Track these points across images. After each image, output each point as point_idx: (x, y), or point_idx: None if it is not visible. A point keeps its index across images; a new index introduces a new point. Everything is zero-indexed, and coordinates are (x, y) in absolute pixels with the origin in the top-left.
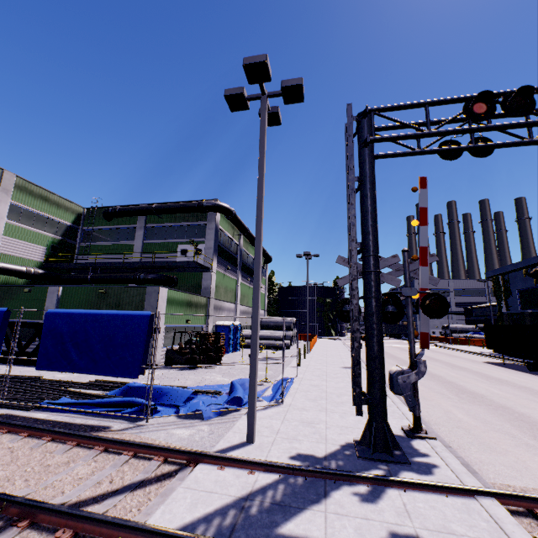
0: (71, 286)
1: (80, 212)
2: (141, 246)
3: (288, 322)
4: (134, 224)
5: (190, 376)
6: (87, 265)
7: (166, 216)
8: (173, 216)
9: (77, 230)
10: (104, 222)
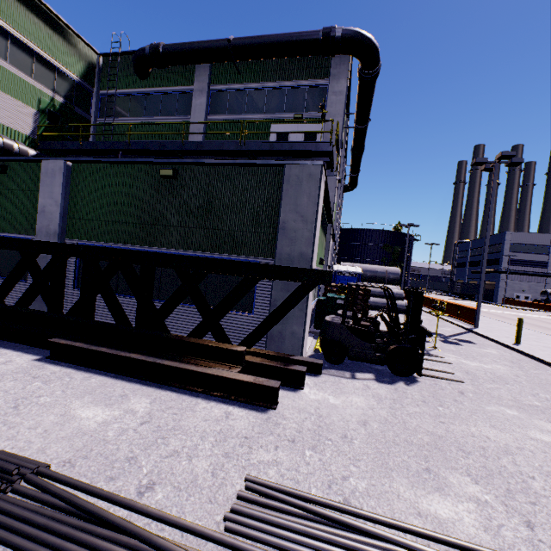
0: (90, 159)
1: (91, 60)
2: (203, 125)
3: (393, 273)
4: (189, 85)
5: (481, 427)
6: (113, 146)
7: (248, 69)
8: (261, 69)
9: (90, 95)
10: (134, 81)
